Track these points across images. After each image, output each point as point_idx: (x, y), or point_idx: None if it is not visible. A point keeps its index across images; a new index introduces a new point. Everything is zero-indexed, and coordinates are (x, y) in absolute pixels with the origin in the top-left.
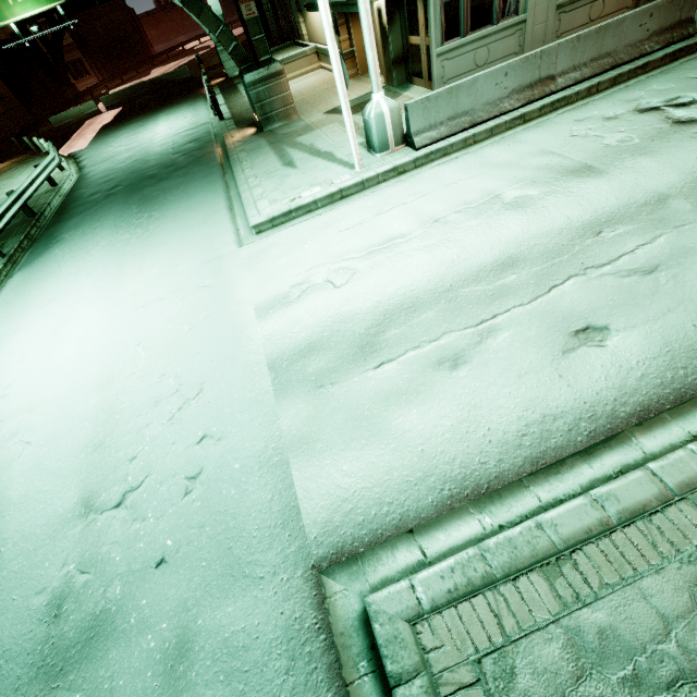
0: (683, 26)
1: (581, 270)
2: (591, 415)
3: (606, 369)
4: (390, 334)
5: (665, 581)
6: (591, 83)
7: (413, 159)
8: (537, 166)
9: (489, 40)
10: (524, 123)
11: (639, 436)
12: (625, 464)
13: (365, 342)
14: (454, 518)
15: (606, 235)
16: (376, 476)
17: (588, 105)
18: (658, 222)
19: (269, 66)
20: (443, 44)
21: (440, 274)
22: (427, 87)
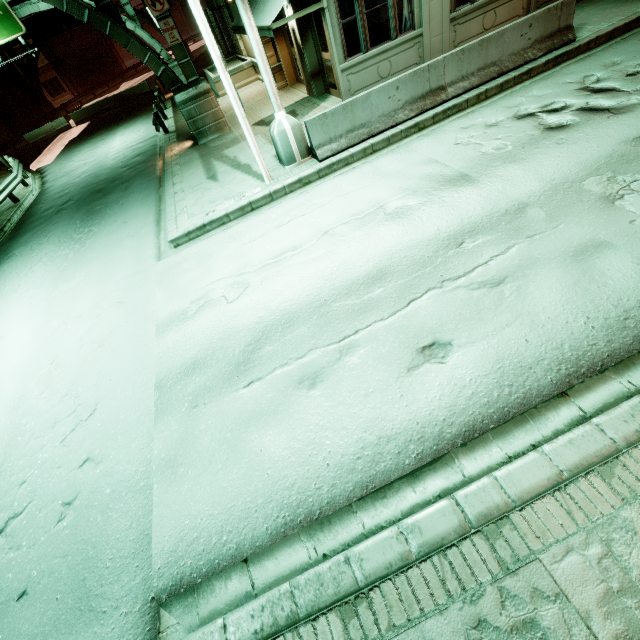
0: (563, 33)
1: (438, 283)
2: (421, 437)
3: (442, 387)
4: (264, 351)
5: (447, 622)
6: (479, 91)
7: (316, 170)
8: (421, 175)
9: (390, 54)
10: (419, 131)
11: (462, 457)
12: (445, 488)
13: (241, 360)
14: (286, 546)
15: (466, 246)
16: (223, 502)
17: (475, 112)
18: (513, 232)
19: (197, 86)
20: (347, 60)
21: (318, 288)
22: (341, 98)
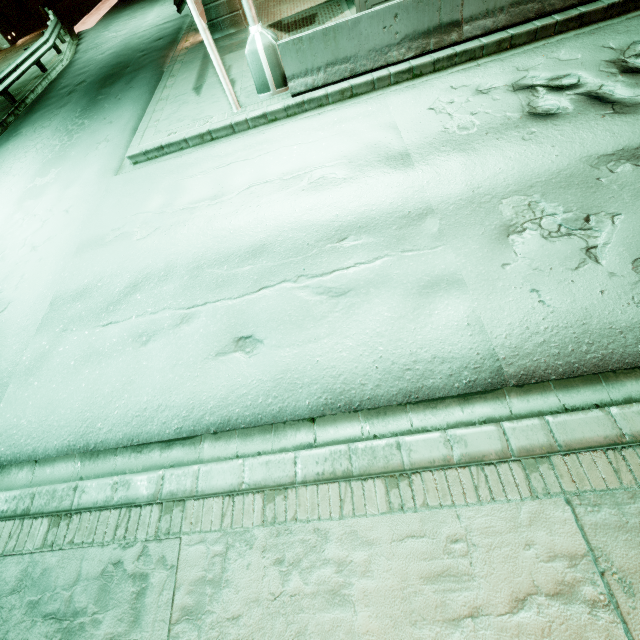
0: None
1: (296, 276)
2: (187, 415)
3: (228, 379)
4: (134, 298)
5: (102, 553)
6: (503, 35)
7: (284, 107)
8: (370, 141)
9: None
10: (413, 78)
11: (207, 443)
12: (180, 461)
13: (115, 300)
14: (64, 462)
15: (345, 243)
16: (42, 414)
17: (481, 66)
18: (395, 241)
19: None
20: None
21: (206, 249)
22: None
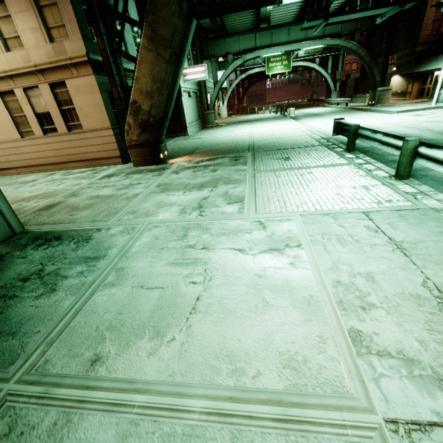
0: None
1: None
2: None
3: None
4: None
5: None
6: None
7: None
8: None
9: None
10: None
11: None
12: None
13: None
14: None
15: None
16: None
17: None
18: None
19: (388, 87)
20: None
21: None
22: None
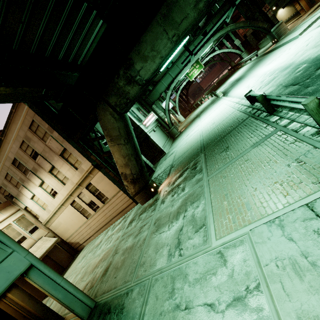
0: None
1: None
2: None
3: None
4: None
5: None
6: None
7: None
8: None
9: None
10: None
11: None
12: None
13: None
14: None
15: None
16: None
17: None
18: None
19: (278, 23)
20: None
21: None
22: None
